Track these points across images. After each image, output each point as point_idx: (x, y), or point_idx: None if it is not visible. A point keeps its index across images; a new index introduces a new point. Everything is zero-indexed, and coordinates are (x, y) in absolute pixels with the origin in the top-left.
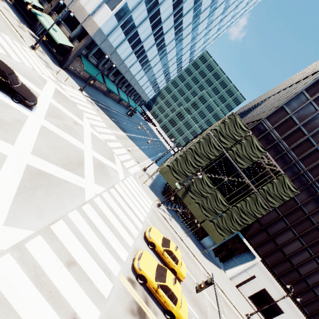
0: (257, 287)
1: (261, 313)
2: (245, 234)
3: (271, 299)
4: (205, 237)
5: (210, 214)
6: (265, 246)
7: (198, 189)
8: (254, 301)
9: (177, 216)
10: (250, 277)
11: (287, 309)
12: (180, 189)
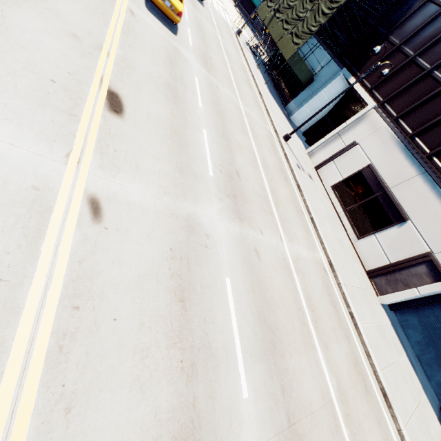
0: (355, 164)
1: (349, 221)
2: (357, 73)
3: (381, 188)
4: (293, 98)
5: (291, 25)
6: (394, 81)
7: (287, 3)
8: (342, 196)
9: (265, 73)
10: (345, 146)
11: (420, 212)
12: (261, 1)
